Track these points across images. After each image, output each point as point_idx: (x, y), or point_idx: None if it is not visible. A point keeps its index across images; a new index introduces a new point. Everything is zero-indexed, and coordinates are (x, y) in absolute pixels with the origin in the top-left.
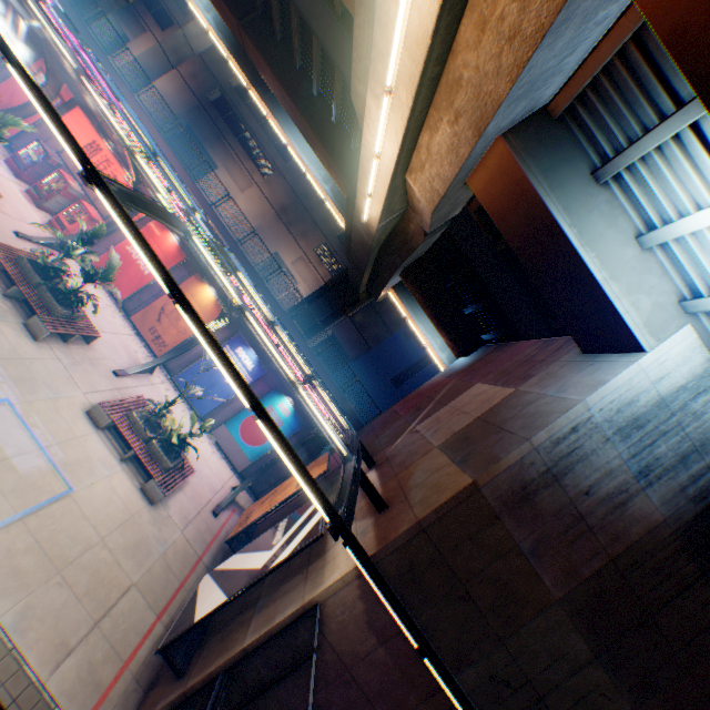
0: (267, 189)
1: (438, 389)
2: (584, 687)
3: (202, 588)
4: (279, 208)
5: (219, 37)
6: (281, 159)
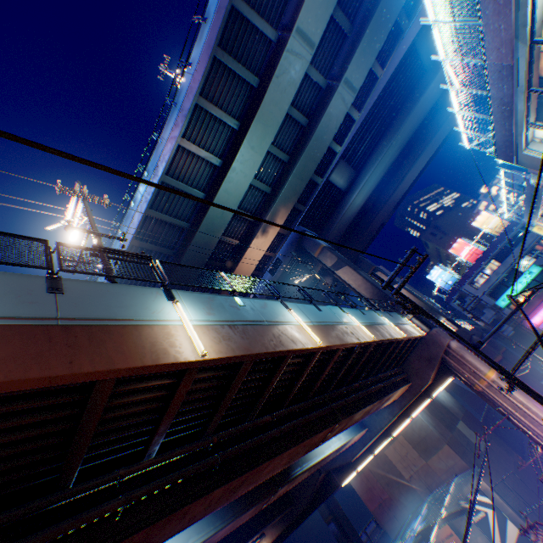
0: None
1: (374, 473)
2: (459, 433)
3: None
4: None
5: None
6: None
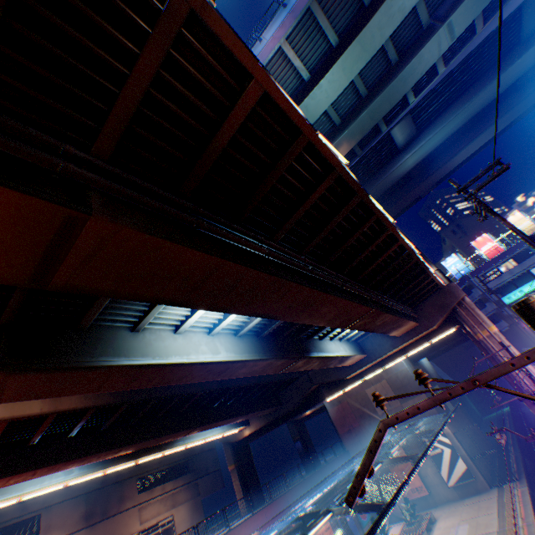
0: (54, 531)
1: (351, 406)
2: (434, 392)
3: (454, 479)
4: (82, 522)
5: (99, 469)
6: (32, 500)
